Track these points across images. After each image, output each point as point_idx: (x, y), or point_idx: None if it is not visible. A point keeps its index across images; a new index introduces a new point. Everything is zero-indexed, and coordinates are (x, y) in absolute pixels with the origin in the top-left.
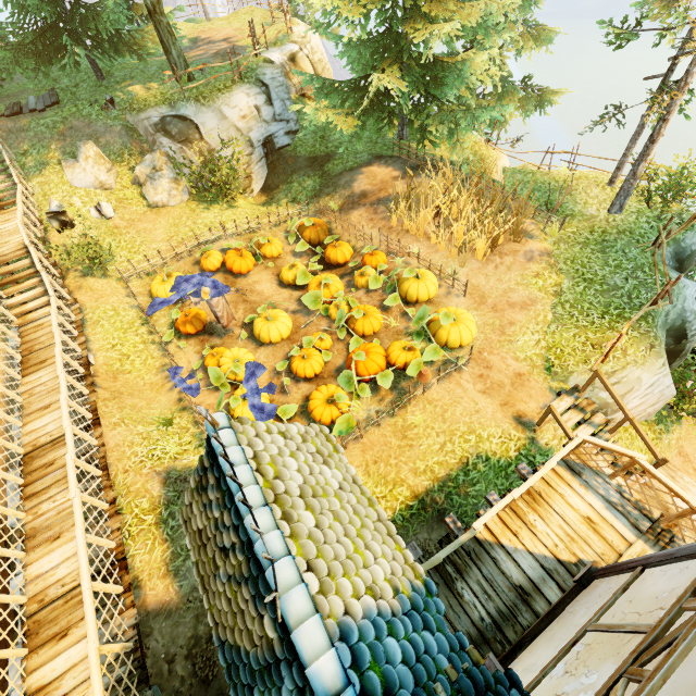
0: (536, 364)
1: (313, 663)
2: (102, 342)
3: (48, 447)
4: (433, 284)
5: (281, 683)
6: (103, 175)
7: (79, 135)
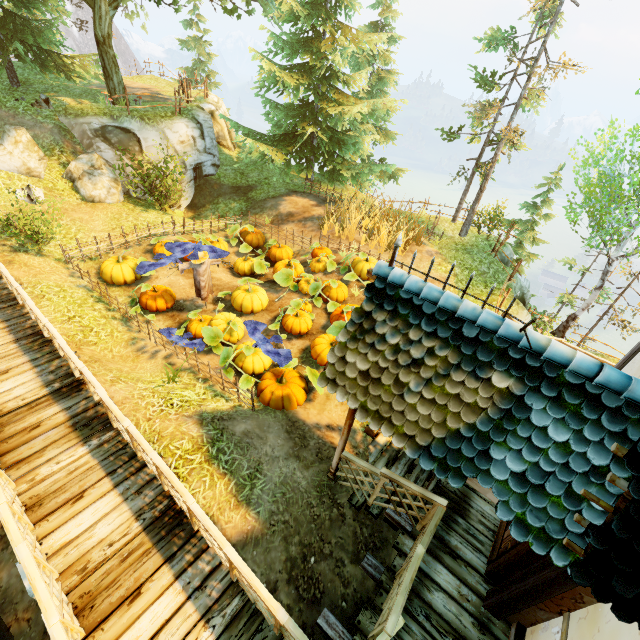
0: None
1: (576, 354)
2: (54, 314)
3: (23, 411)
4: None
5: (528, 413)
6: (34, 162)
7: (1, 123)
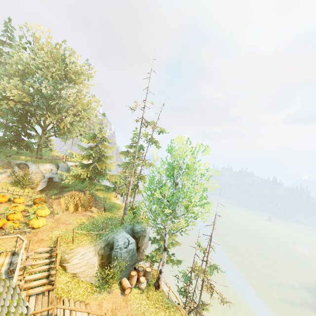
0: (52, 239)
1: None
2: None
3: None
4: (45, 211)
5: None
6: None
7: None
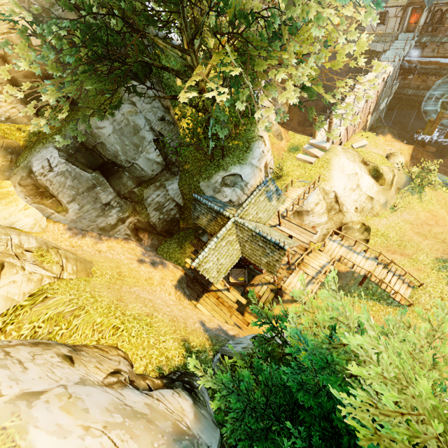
0: None
1: None
2: None
3: None
4: None
5: None
6: None
7: None
